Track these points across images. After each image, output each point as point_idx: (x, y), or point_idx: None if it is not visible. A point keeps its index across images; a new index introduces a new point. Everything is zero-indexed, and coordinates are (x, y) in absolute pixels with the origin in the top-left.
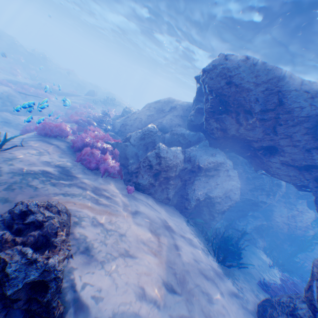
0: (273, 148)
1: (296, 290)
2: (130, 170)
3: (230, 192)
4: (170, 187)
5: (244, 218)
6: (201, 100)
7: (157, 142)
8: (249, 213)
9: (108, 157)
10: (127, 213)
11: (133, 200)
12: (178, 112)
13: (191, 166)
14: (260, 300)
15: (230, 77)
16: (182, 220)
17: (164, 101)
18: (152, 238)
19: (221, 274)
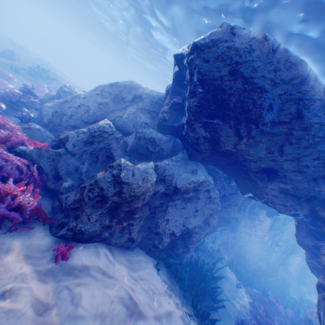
0: (273, 171)
1: (270, 321)
2: (65, 203)
3: (209, 216)
4: (134, 223)
5: None
6: (179, 92)
7: (114, 149)
8: (218, 228)
9: (11, 187)
10: None
11: (68, 282)
12: (145, 104)
13: (165, 188)
14: None
15: (237, 64)
16: (152, 269)
17: (124, 85)
18: None
19: None
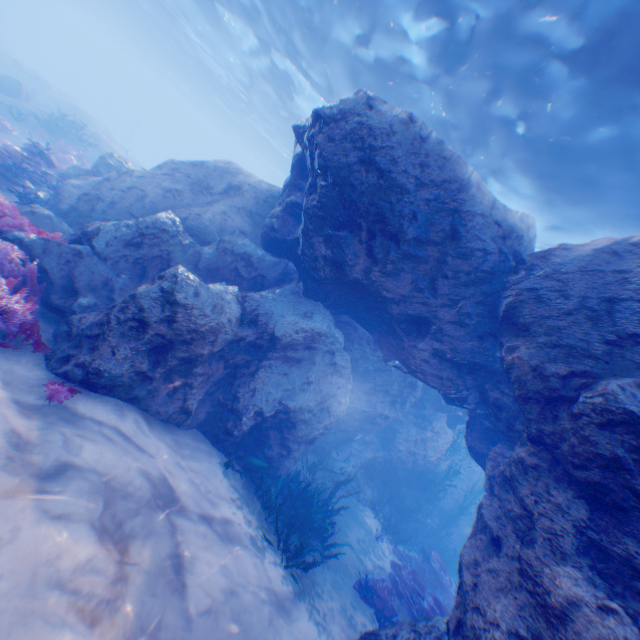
0: (425, 321)
1: (417, 587)
2: (78, 327)
3: (331, 398)
4: (195, 383)
5: (346, 444)
6: (301, 186)
7: (178, 262)
8: (357, 436)
9: None
10: (19, 481)
11: (64, 427)
12: (246, 202)
13: (256, 334)
14: (358, 630)
15: (372, 149)
16: (215, 466)
17: (215, 166)
18: (98, 558)
19: (288, 600)
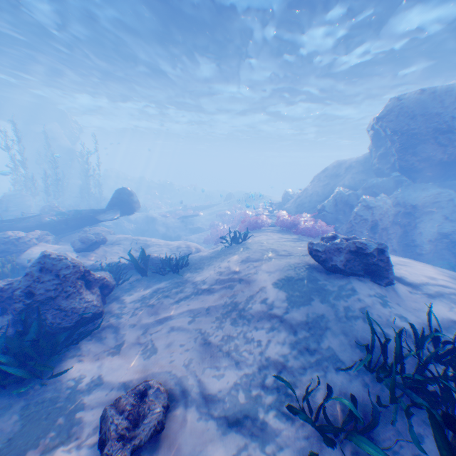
0: None
1: None
2: (341, 231)
3: None
4: (389, 236)
5: None
6: (380, 145)
7: (351, 201)
8: None
9: (319, 223)
10: None
11: None
12: (356, 168)
13: (403, 209)
14: None
15: (411, 112)
16: None
17: (331, 166)
18: (408, 260)
19: None
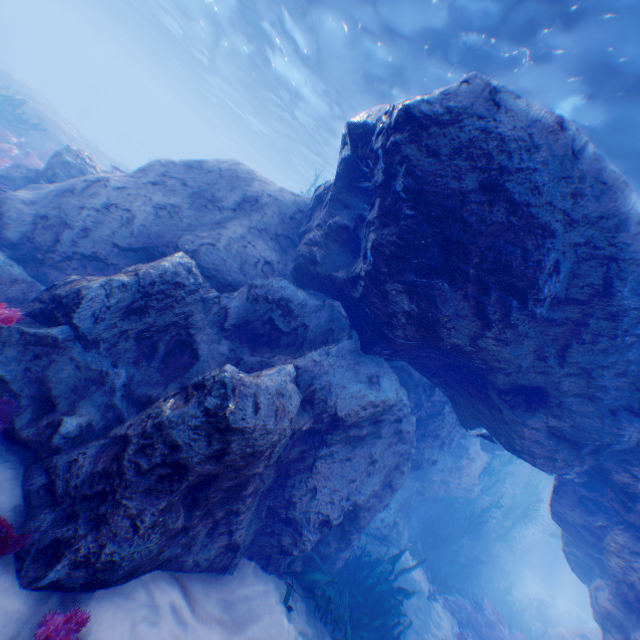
0: (537, 391)
1: None
2: (66, 482)
3: (395, 471)
4: (243, 507)
5: None
6: (349, 203)
7: (198, 326)
8: None
9: None
10: None
11: None
12: (267, 219)
13: (313, 419)
14: None
15: (502, 170)
16: (277, 613)
17: (218, 169)
18: None
19: None
